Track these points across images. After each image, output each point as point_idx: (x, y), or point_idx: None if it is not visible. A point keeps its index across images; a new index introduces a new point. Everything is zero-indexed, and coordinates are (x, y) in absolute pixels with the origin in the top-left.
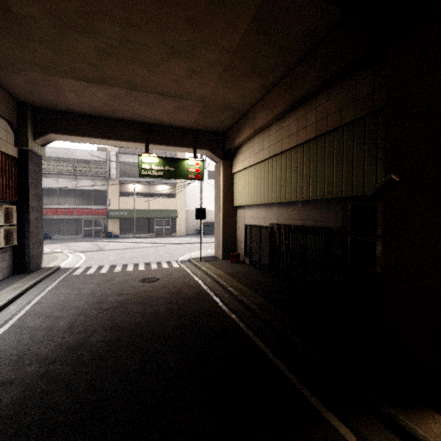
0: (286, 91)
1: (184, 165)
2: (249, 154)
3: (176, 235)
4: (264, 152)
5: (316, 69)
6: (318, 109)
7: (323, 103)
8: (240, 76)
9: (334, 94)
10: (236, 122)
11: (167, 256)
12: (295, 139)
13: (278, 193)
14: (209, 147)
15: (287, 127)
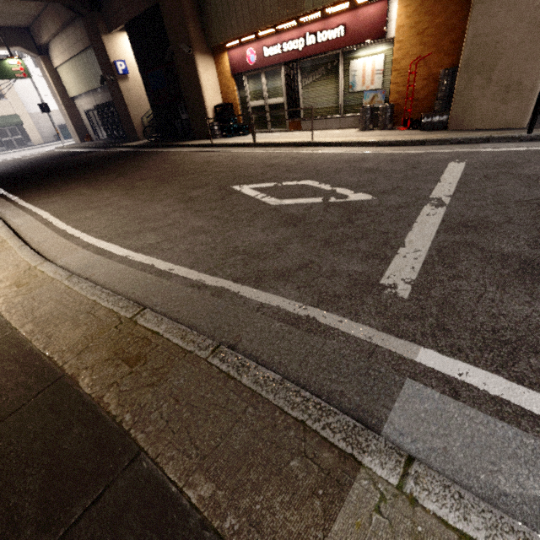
0: (57, 14)
1: (6, 66)
2: (59, 52)
3: (32, 144)
4: (67, 53)
5: (64, 8)
6: (78, 31)
7: (78, 28)
8: (19, 1)
9: (80, 25)
10: (33, 21)
11: (35, 152)
12: (77, 48)
13: (88, 85)
14: (20, 44)
15: (70, 38)
